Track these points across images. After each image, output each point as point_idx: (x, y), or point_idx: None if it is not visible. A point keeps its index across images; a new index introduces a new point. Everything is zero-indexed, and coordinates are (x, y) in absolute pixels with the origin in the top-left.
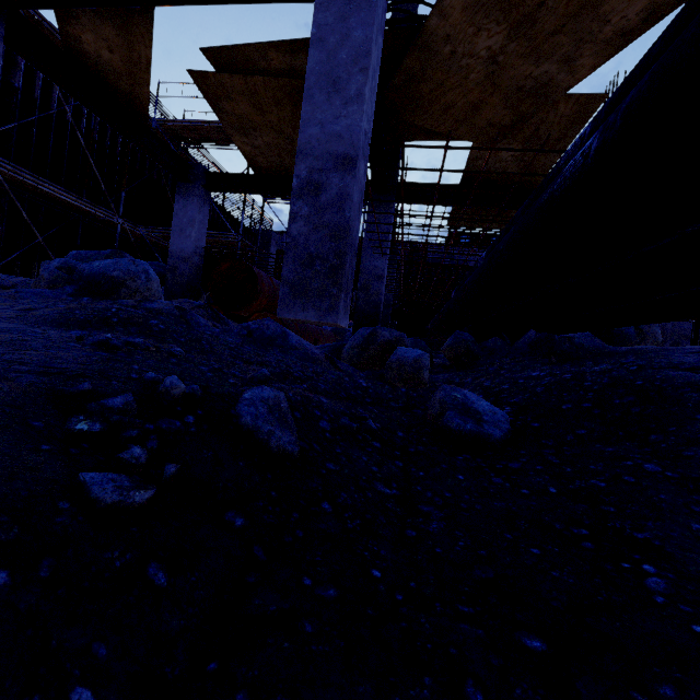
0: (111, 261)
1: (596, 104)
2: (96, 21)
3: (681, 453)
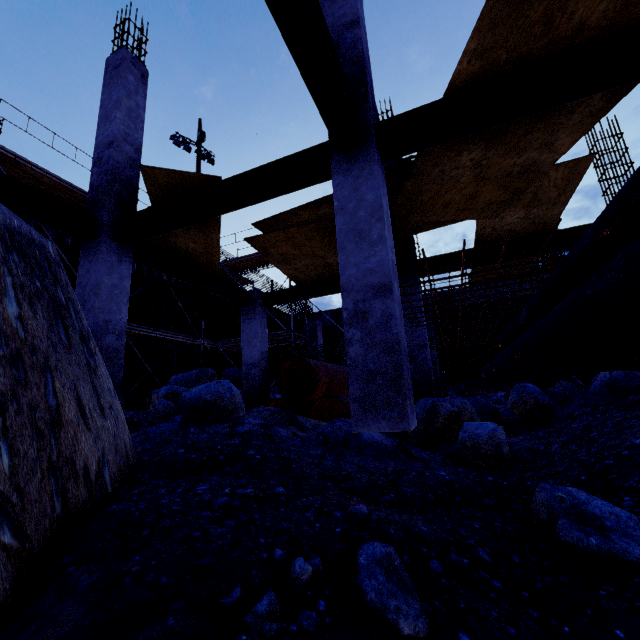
0: (203, 386)
1: (586, 163)
2: (185, 230)
3: None
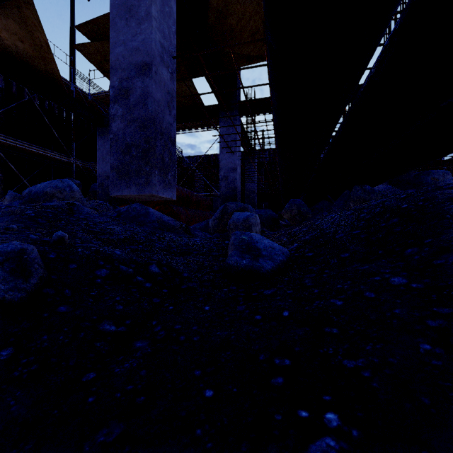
0: (47, 183)
1: None
2: (4, 21)
3: (432, 262)
